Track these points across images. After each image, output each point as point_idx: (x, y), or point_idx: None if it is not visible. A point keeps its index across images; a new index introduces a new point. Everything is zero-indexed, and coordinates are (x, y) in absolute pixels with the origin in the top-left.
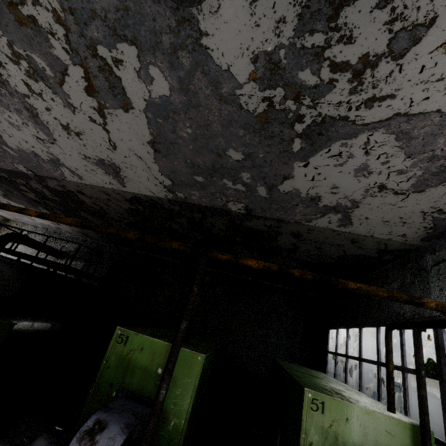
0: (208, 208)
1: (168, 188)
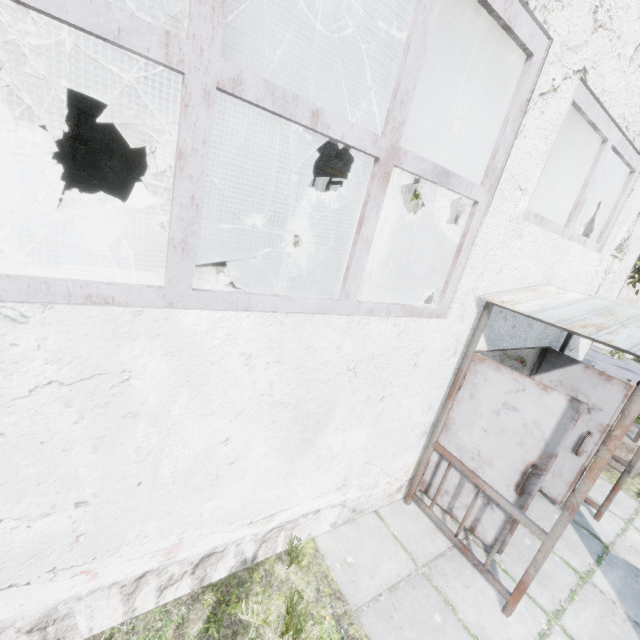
0: None
1: None
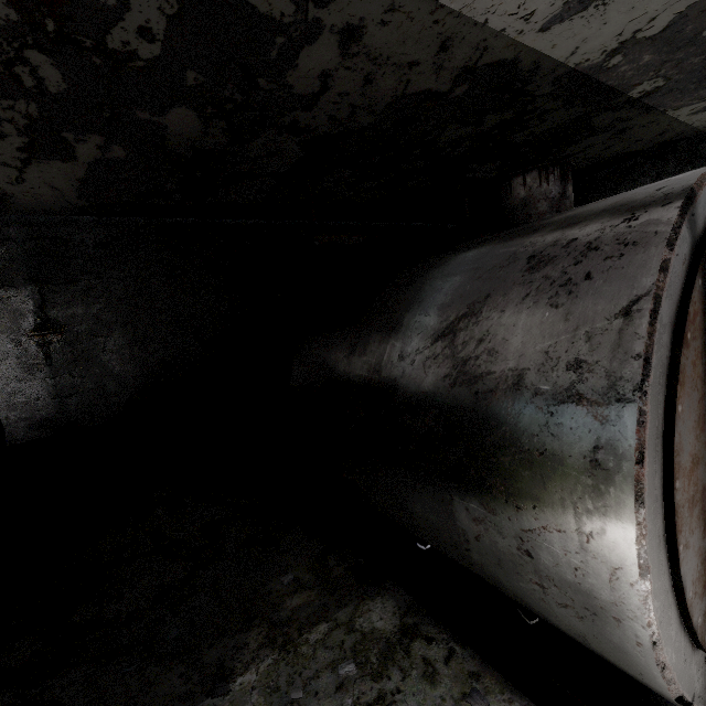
0: (602, 89)
1: (626, 45)
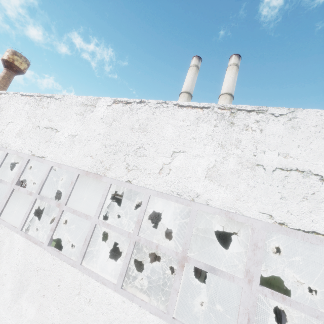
0: None
1: None
